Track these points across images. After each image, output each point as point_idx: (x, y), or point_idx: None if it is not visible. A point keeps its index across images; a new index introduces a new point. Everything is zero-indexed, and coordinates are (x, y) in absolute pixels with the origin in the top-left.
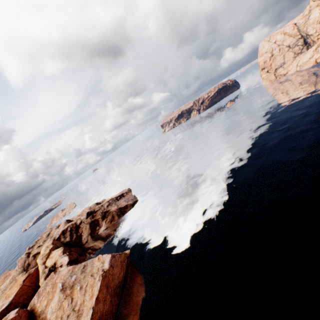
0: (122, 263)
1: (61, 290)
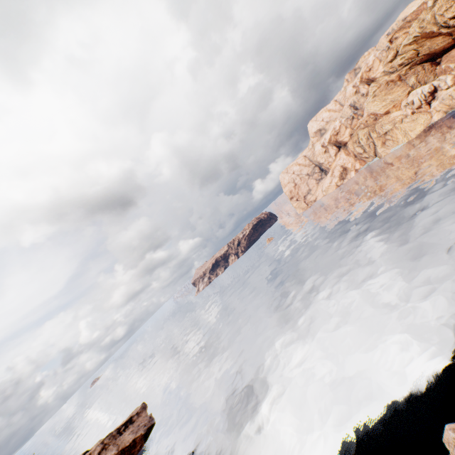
0: None
1: None
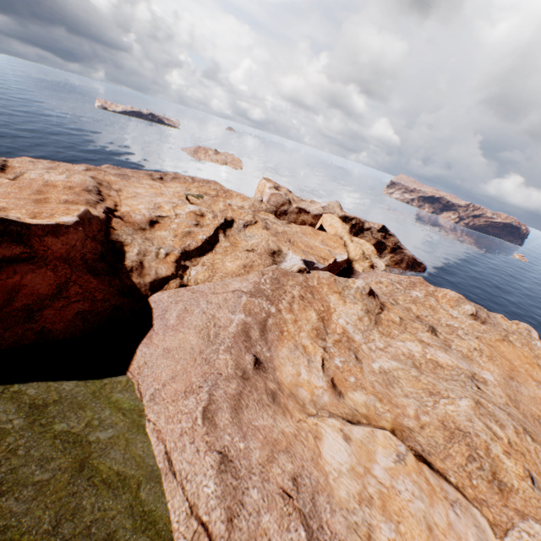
0: None
1: (472, 315)
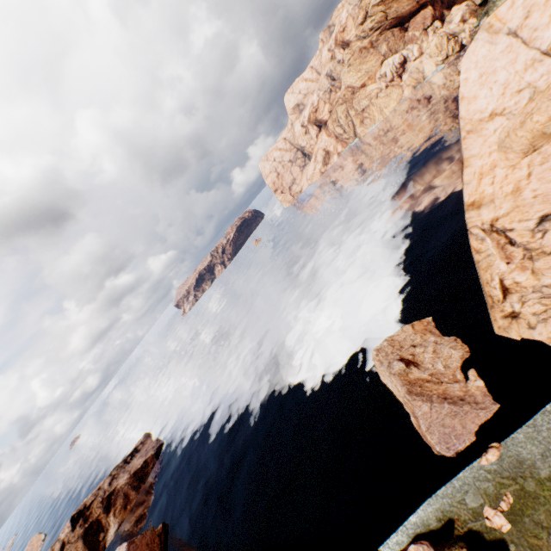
0: (150, 546)
1: None
